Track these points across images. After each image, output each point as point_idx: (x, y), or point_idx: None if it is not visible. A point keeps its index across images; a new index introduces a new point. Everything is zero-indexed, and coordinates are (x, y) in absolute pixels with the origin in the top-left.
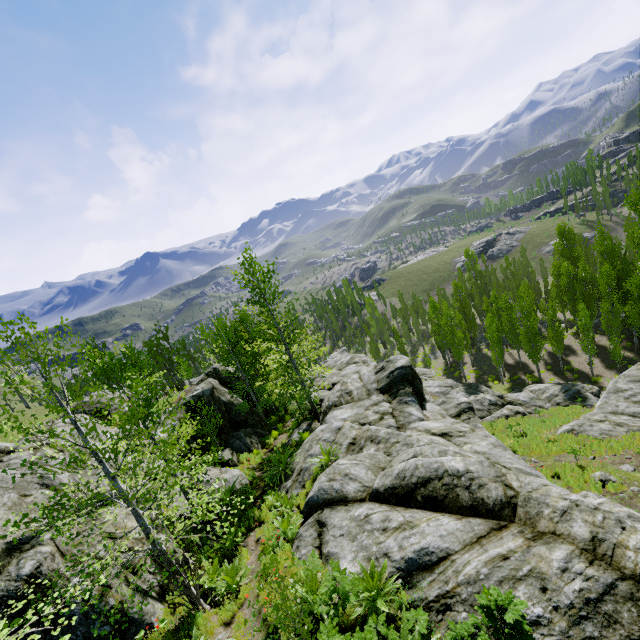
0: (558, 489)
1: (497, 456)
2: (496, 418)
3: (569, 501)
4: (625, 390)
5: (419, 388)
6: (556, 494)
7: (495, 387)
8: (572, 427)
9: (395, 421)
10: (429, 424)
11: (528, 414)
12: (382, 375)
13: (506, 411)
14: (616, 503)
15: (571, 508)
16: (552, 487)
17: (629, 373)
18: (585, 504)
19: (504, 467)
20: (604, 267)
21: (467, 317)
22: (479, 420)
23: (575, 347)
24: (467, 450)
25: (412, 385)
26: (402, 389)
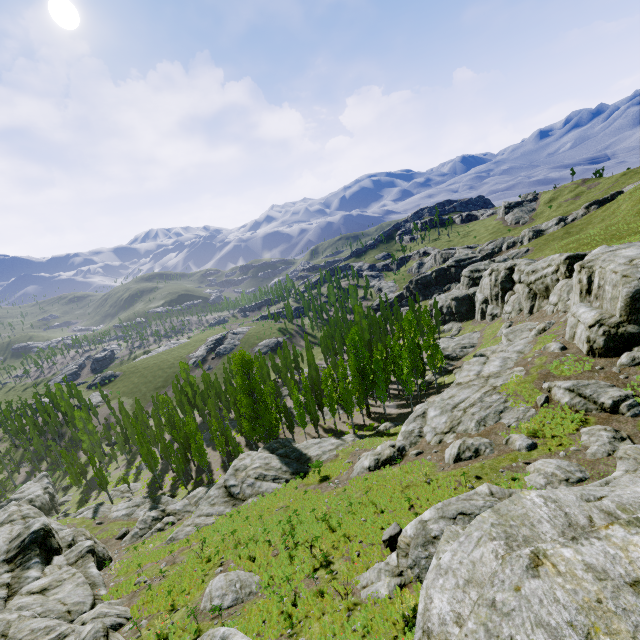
0: (37, 623)
1: (69, 596)
2: (151, 533)
3: (32, 630)
4: (212, 496)
5: (52, 544)
6: (29, 628)
7: (181, 492)
8: (173, 535)
9: (9, 590)
10: (38, 583)
11: (177, 521)
12: (14, 543)
13: (160, 525)
14: (103, 606)
15: (27, 635)
16: (35, 623)
17: (219, 482)
18: (39, 628)
19: (65, 604)
20: (239, 395)
21: (172, 427)
22: (93, 559)
23: (242, 443)
24: (51, 598)
25: (43, 545)
26: (29, 554)
